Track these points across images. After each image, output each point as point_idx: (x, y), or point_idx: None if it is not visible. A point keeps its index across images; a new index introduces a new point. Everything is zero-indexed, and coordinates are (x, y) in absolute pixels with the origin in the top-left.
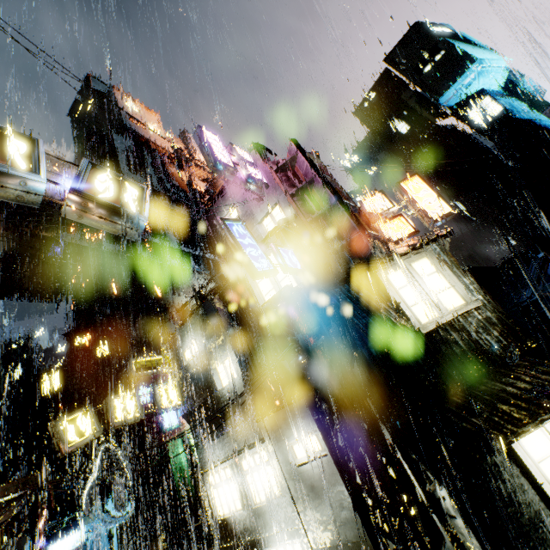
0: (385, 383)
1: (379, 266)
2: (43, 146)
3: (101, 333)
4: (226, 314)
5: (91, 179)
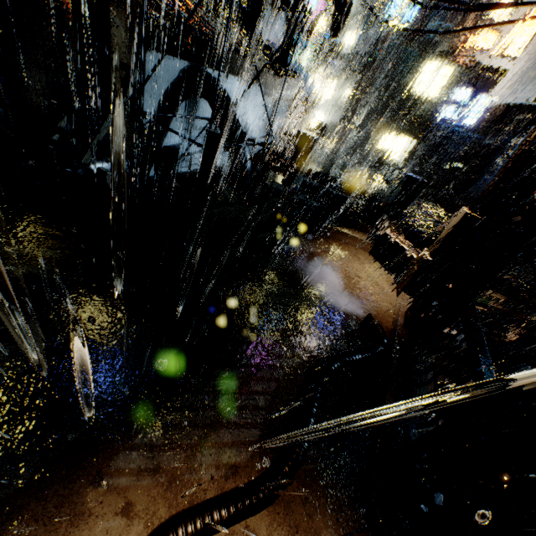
0: (384, 94)
1: (432, 53)
2: None
3: None
4: (376, 3)
5: None
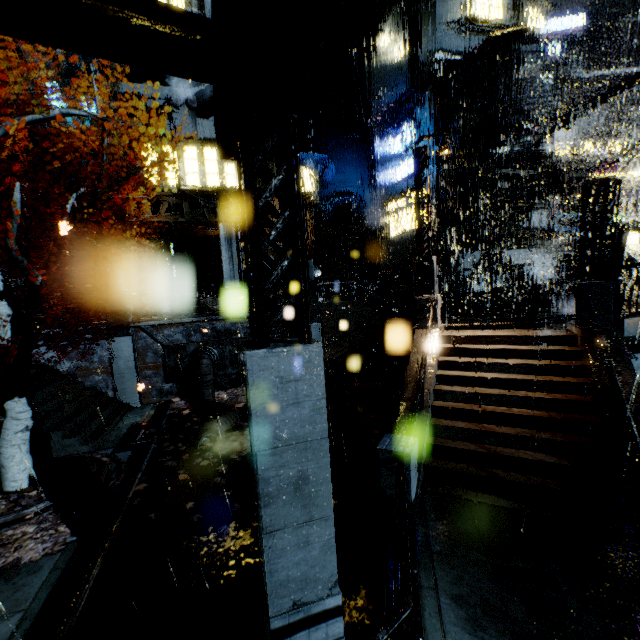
0: None
1: None
2: (602, 141)
3: (566, 131)
4: None
5: (612, 146)
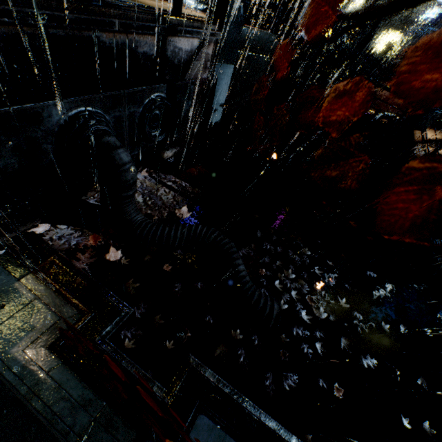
0: (388, 0)
1: None
2: None
3: None
4: None
5: None
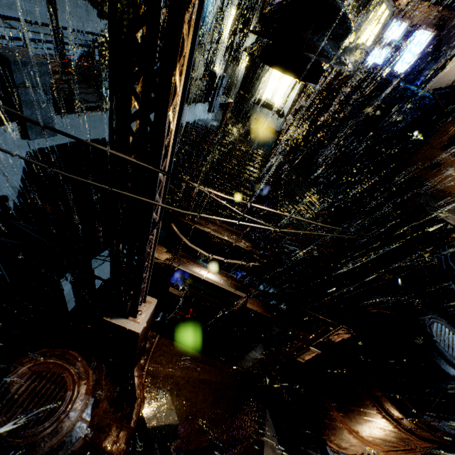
0: None
1: None
2: None
3: None
4: None
5: None
